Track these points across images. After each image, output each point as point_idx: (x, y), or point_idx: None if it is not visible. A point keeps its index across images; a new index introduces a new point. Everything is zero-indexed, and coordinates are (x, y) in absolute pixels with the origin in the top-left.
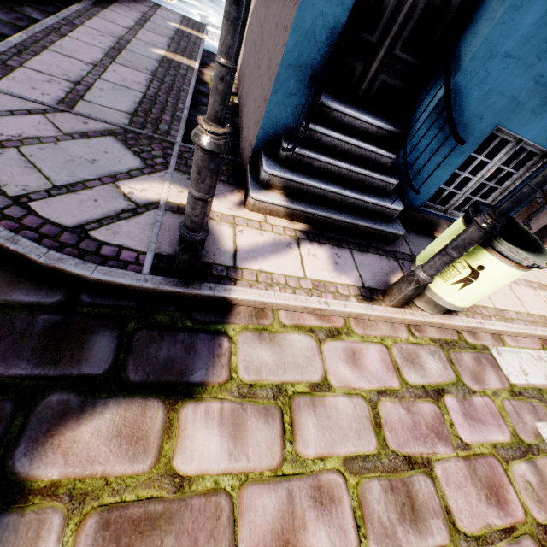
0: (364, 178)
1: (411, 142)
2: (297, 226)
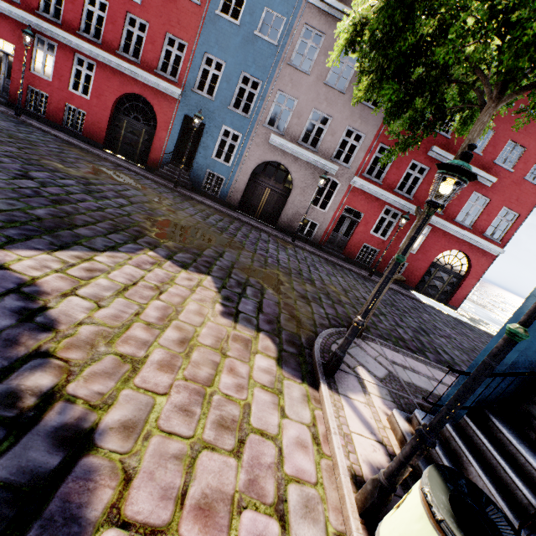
0: (490, 495)
1: None
2: (397, 451)
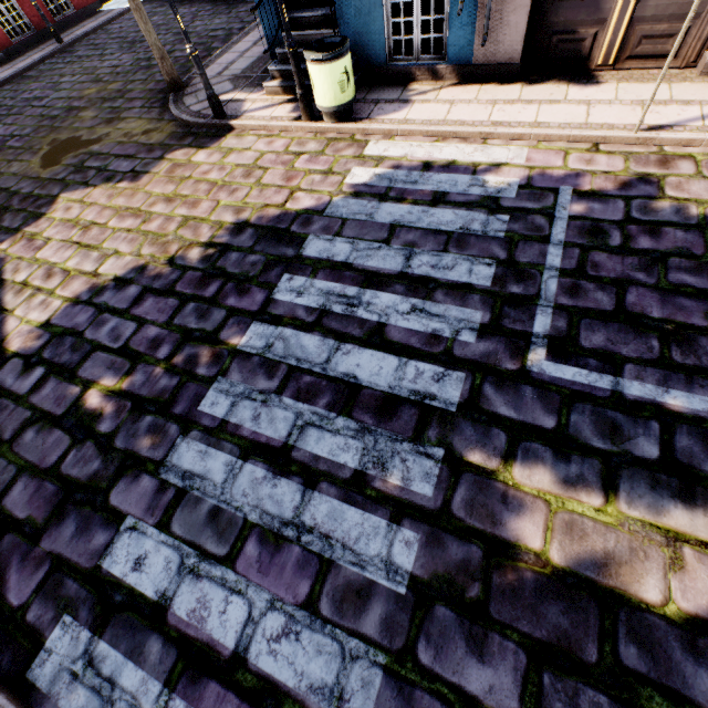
0: None
1: (339, 16)
2: (288, 98)
